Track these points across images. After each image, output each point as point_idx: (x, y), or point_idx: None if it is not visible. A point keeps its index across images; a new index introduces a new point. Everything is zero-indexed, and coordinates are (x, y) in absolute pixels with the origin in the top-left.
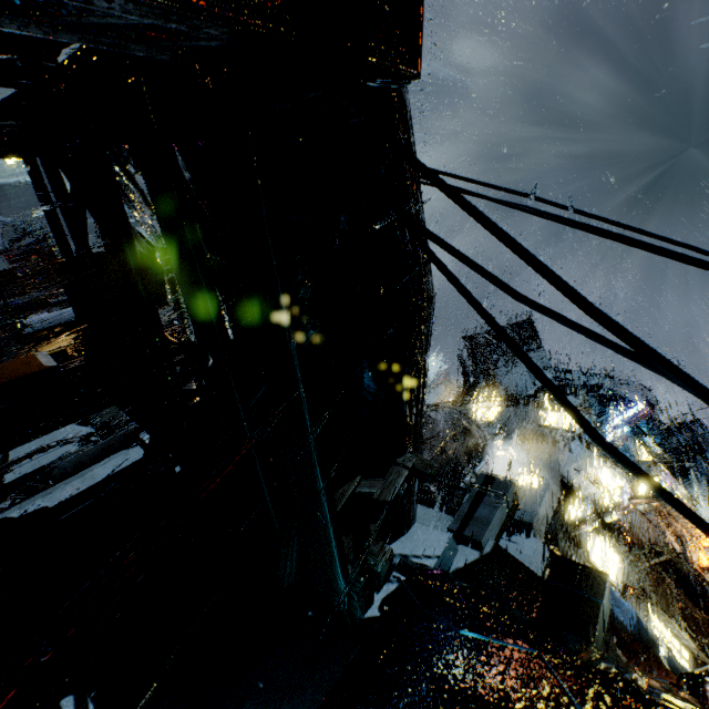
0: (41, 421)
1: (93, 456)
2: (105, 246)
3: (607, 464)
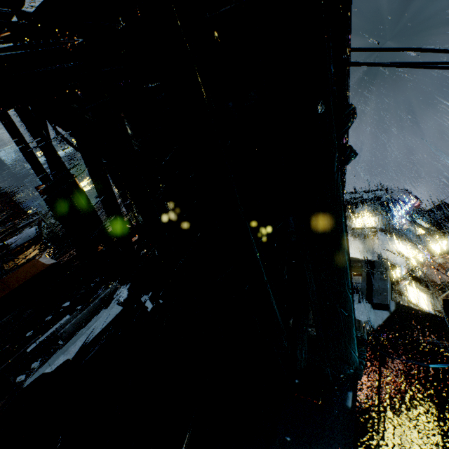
0: (65, 301)
1: (85, 319)
2: (86, 162)
3: (402, 242)
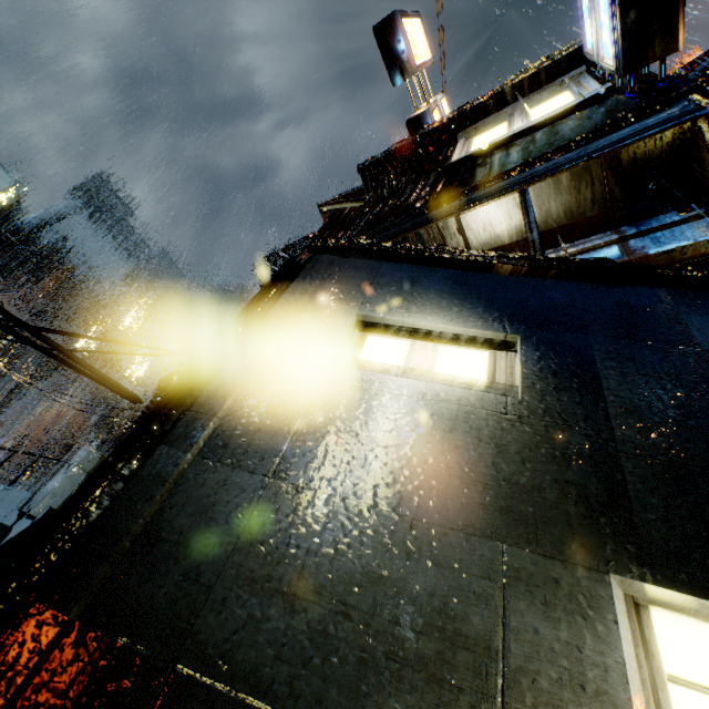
0: None
1: None
2: None
3: None
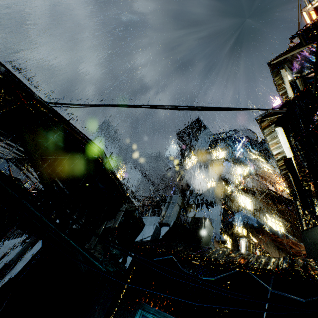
0: None
1: (26, 249)
2: None
3: (239, 166)
